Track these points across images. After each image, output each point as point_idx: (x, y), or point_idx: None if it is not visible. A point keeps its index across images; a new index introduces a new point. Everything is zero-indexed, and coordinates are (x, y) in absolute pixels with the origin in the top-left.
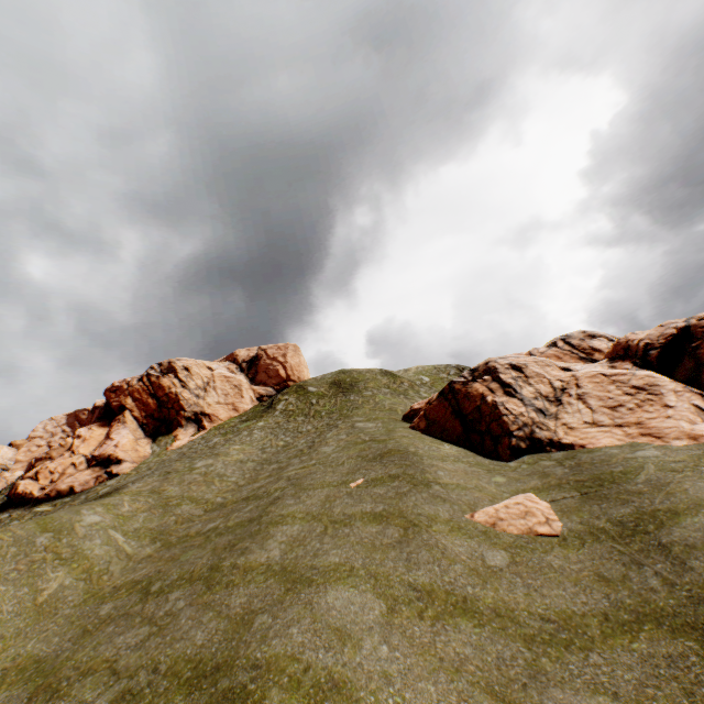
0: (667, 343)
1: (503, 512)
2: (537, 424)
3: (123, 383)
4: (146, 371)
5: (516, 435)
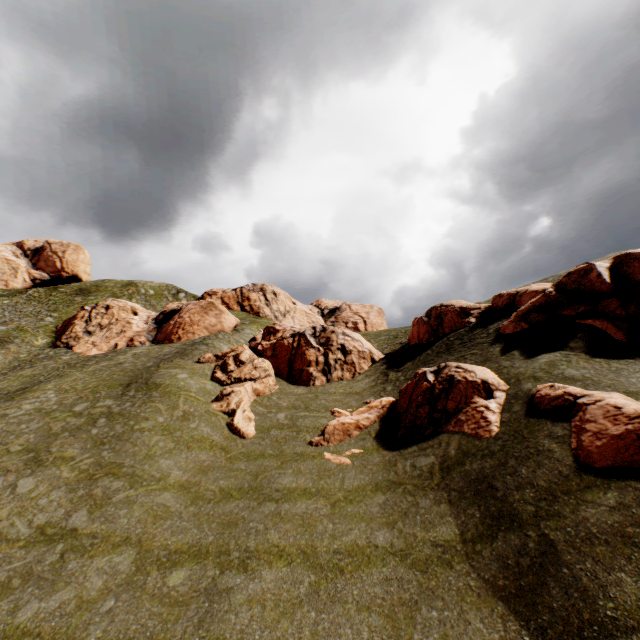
0: (169, 313)
1: None
2: (77, 338)
3: None
4: None
5: (63, 341)
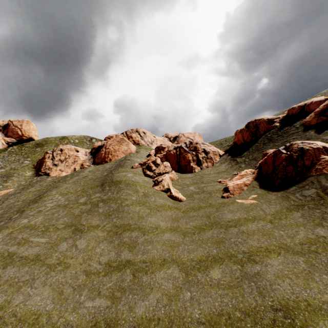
0: (97, 148)
1: (4, 192)
2: (49, 169)
3: None
4: None
5: (42, 171)
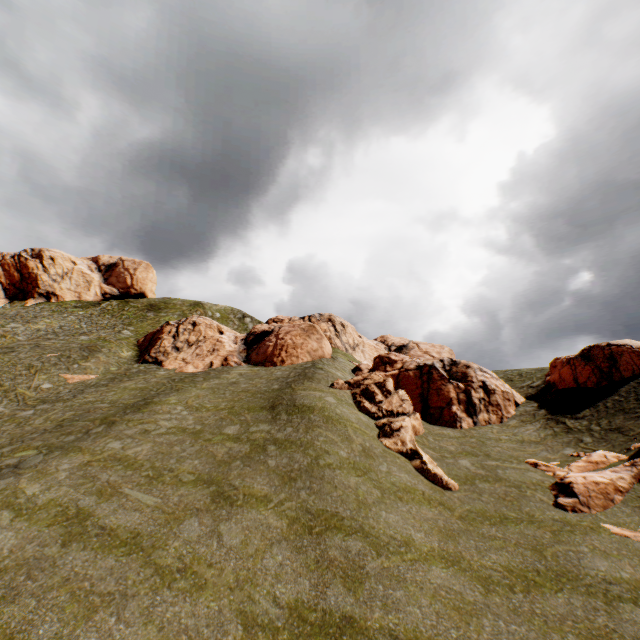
0: (260, 334)
1: (79, 377)
2: (165, 353)
3: (0, 255)
4: (20, 252)
5: (152, 355)
